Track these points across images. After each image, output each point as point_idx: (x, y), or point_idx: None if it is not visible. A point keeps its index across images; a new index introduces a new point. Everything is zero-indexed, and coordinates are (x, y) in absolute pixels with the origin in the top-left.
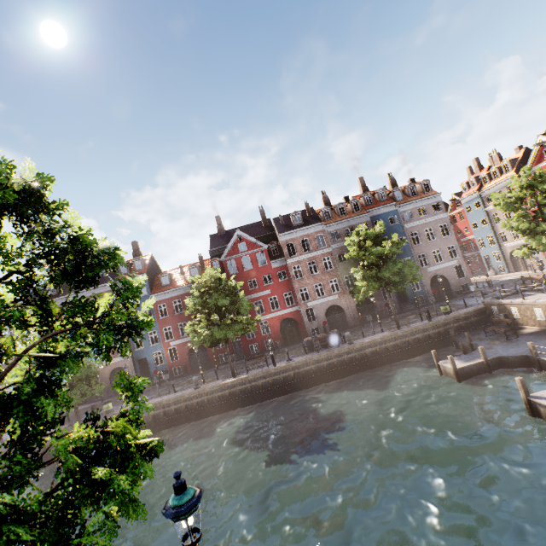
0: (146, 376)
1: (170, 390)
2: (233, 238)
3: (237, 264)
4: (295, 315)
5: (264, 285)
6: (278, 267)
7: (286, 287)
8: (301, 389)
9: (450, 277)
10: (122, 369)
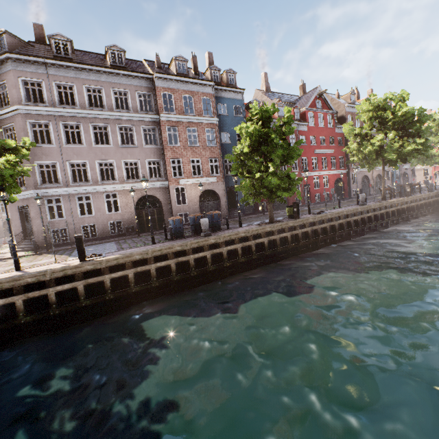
0: (229, 207)
1: (307, 212)
2: (316, 92)
3: (315, 118)
4: (343, 177)
5: (329, 144)
6: (339, 133)
7: (341, 152)
8: (424, 216)
9: (409, 175)
10: (210, 194)
